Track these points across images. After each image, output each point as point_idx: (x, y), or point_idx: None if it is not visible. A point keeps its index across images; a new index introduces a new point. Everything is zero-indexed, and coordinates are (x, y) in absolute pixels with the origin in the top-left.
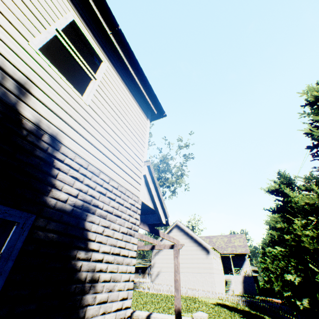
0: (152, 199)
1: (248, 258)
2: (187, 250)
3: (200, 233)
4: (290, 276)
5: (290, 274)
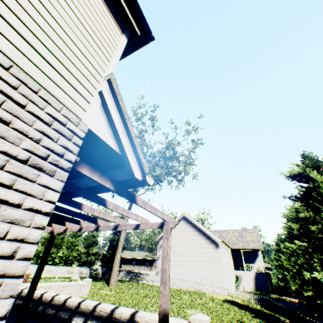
0: (116, 137)
1: (261, 254)
2: (194, 243)
3: (209, 227)
4: (316, 273)
5: (315, 272)
